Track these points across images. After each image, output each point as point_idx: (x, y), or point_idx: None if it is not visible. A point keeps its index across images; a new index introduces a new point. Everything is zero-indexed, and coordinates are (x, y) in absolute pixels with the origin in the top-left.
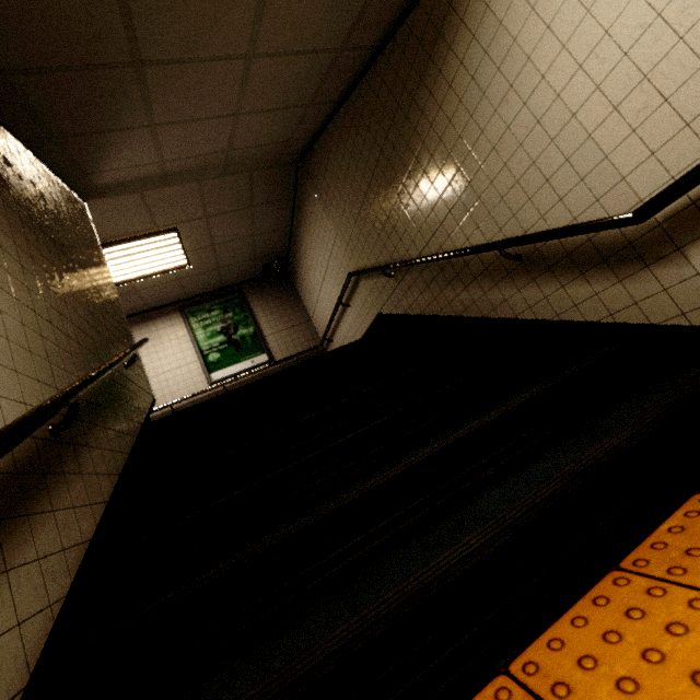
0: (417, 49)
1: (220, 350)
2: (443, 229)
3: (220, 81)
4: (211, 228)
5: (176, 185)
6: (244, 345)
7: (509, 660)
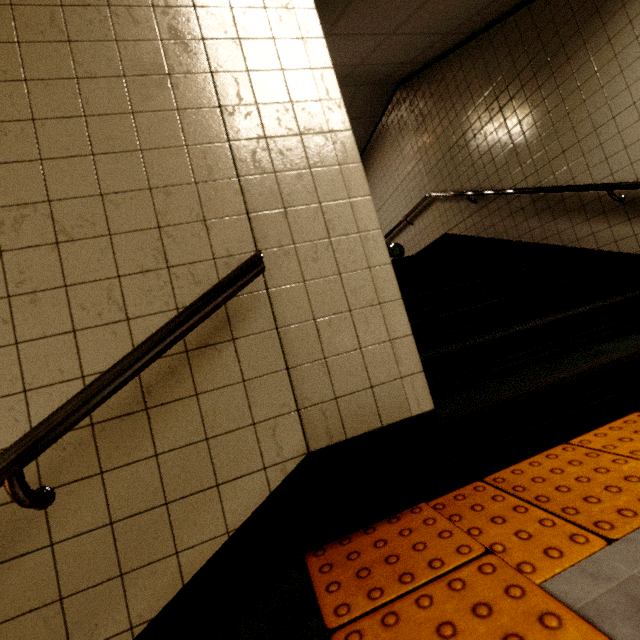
0: (585, 0)
1: None
2: (550, 166)
3: (404, 4)
4: None
5: None
6: None
7: (638, 409)
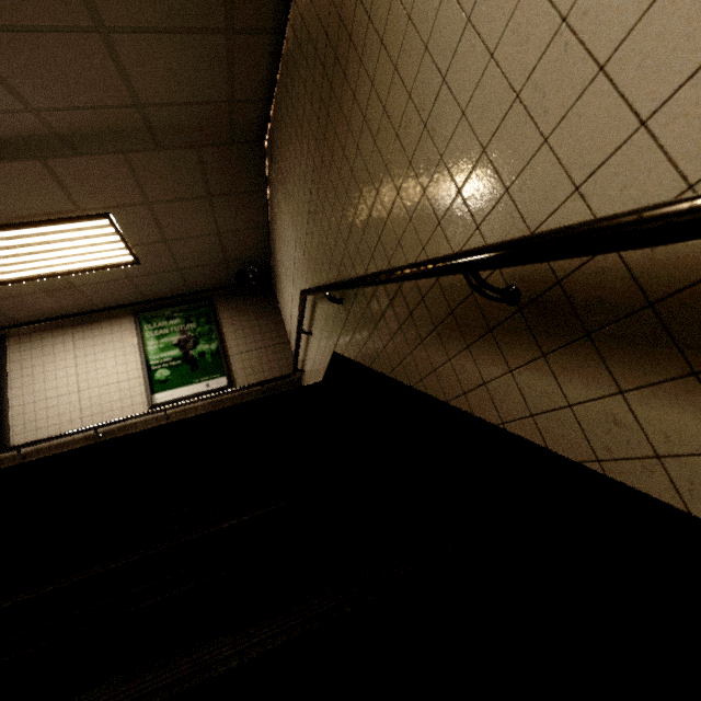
0: None
1: (171, 366)
2: (391, 227)
3: None
4: (158, 218)
5: (93, 155)
6: (202, 363)
7: None
